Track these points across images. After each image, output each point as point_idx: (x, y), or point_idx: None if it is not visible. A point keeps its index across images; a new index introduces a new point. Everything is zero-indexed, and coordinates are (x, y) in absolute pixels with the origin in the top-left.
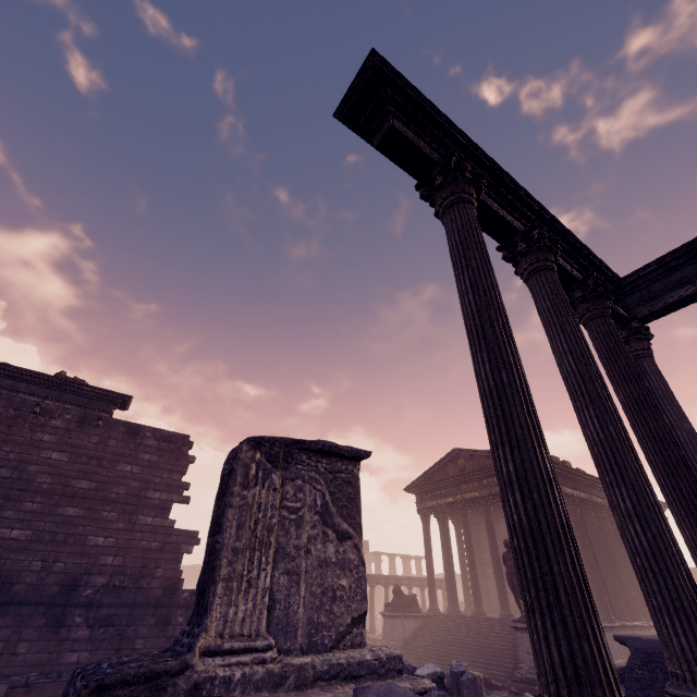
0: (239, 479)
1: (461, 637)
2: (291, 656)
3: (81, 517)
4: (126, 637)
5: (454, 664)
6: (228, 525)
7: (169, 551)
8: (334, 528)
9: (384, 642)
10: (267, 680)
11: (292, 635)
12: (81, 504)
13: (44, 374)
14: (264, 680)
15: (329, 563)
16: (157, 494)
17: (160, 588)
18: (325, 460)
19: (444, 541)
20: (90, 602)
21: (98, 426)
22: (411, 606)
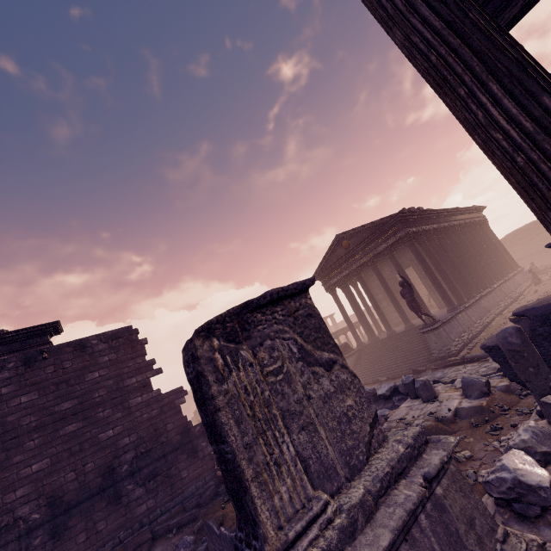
0: (210, 378)
1: (386, 353)
2: (342, 491)
3: (82, 428)
4: (173, 475)
5: (404, 379)
6: (226, 429)
7: (168, 410)
8: (319, 363)
9: None
10: (343, 537)
11: (334, 475)
12: (75, 420)
13: None
14: (340, 539)
15: (330, 395)
16: (133, 380)
17: (177, 435)
18: (278, 307)
19: (352, 301)
20: (131, 472)
21: (45, 358)
22: (346, 350)
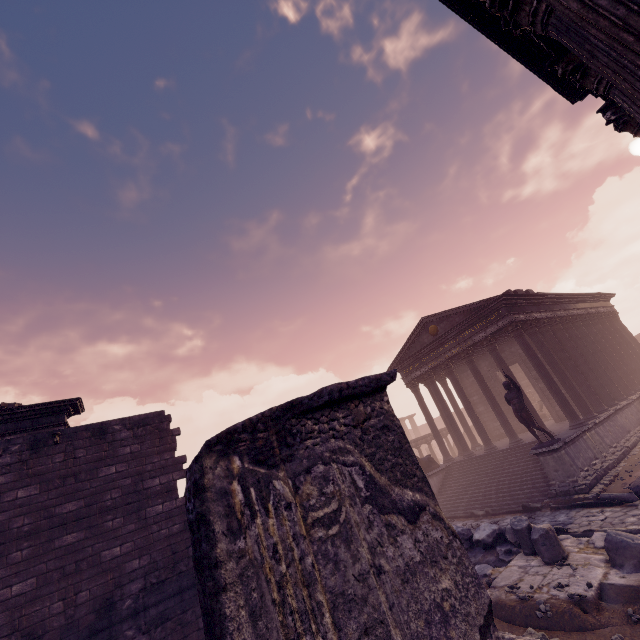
0: (218, 527)
1: (483, 475)
2: None
3: (83, 540)
4: (187, 623)
5: (515, 522)
6: (232, 629)
7: None
8: (397, 509)
9: None
10: None
11: None
12: (77, 527)
13: None
14: None
15: (414, 568)
16: (156, 481)
17: None
18: (339, 412)
19: (439, 401)
20: (135, 611)
21: (56, 443)
22: (429, 465)
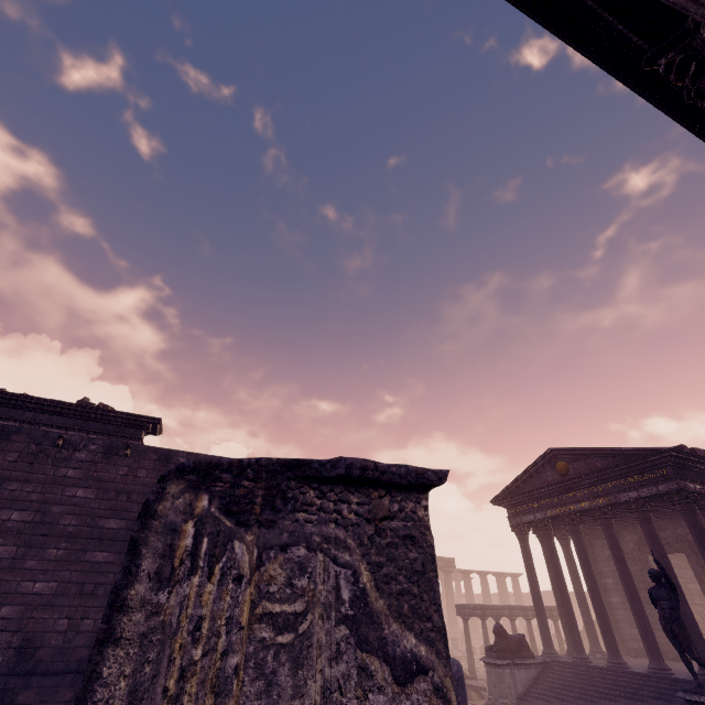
0: (147, 565)
1: (597, 699)
2: None
3: (110, 563)
4: None
5: None
6: (100, 697)
7: None
8: (385, 652)
9: (491, 697)
10: None
11: None
12: (110, 548)
13: (64, 402)
14: None
15: None
16: None
17: None
18: (355, 496)
19: (552, 565)
20: None
21: (126, 455)
22: (519, 649)
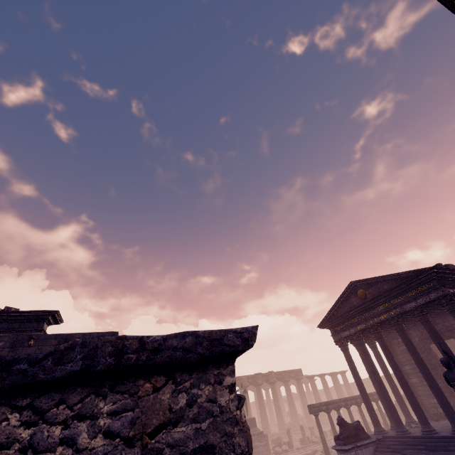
0: None
1: None
2: None
3: None
4: None
5: None
6: None
7: None
8: None
9: None
10: None
11: None
12: None
13: None
14: None
15: None
16: None
17: None
18: (108, 400)
19: (368, 365)
20: None
21: (30, 345)
22: (358, 434)
